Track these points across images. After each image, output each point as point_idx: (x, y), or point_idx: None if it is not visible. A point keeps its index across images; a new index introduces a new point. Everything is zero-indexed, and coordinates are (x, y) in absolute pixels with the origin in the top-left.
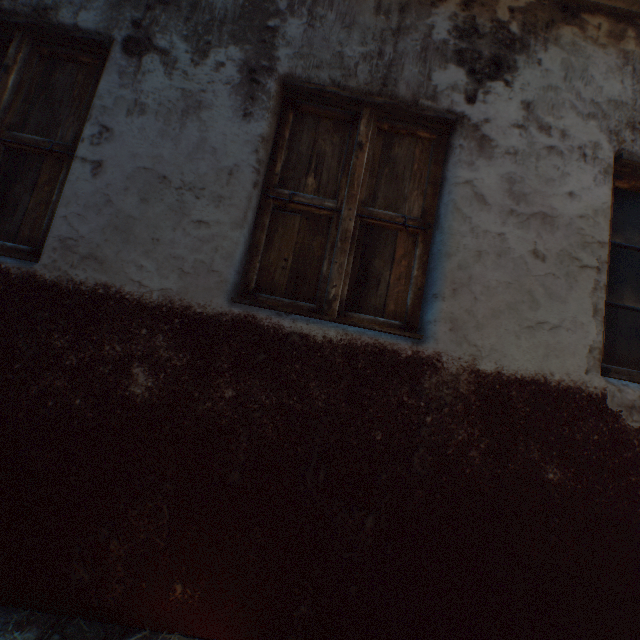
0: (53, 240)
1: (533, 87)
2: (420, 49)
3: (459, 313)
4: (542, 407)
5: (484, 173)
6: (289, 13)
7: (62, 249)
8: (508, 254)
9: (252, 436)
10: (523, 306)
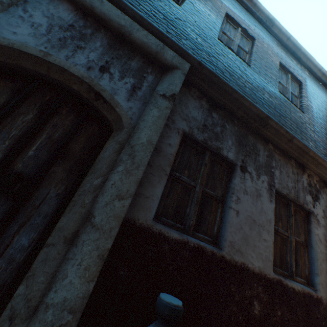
0: (227, 241)
1: (323, 205)
2: (302, 187)
3: (322, 281)
4: None
5: (319, 231)
6: (275, 168)
7: (230, 246)
8: None
9: None
10: None
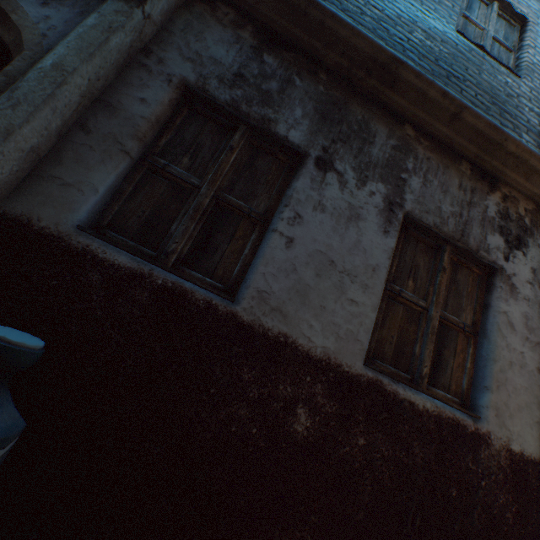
0: (252, 289)
1: (536, 260)
2: (481, 218)
3: (500, 404)
4: None
5: (513, 308)
6: (413, 172)
7: (258, 298)
8: (525, 367)
9: (374, 480)
10: (533, 406)
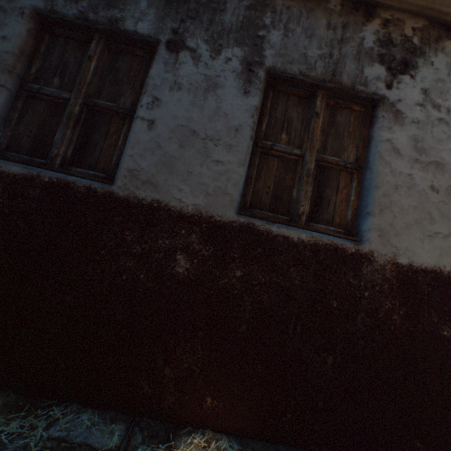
0: (124, 170)
1: (428, 79)
2: (356, 53)
3: (384, 225)
4: (438, 288)
5: (398, 134)
6: (272, 27)
7: (130, 176)
8: (414, 188)
9: (253, 302)
10: (425, 222)
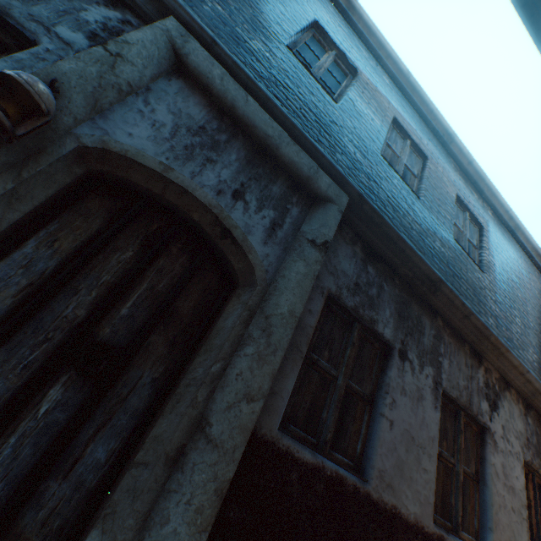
0: (376, 469)
1: (503, 418)
2: (476, 388)
3: (497, 540)
4: None
5: (496, 459)
6: (444, 355)
7: (379, 477)
8: (506, 507)
9: None
10: (512, 538)
